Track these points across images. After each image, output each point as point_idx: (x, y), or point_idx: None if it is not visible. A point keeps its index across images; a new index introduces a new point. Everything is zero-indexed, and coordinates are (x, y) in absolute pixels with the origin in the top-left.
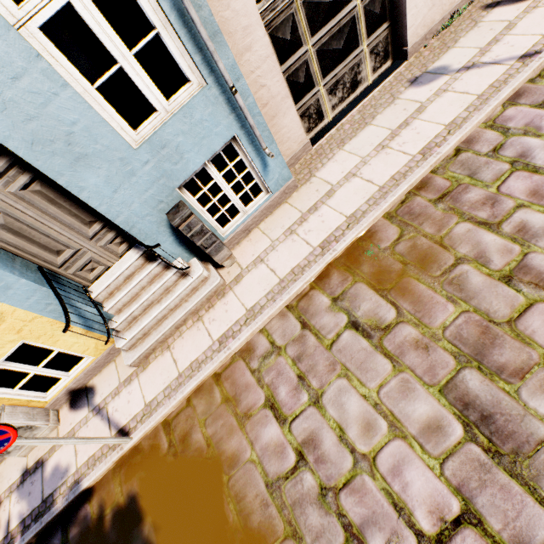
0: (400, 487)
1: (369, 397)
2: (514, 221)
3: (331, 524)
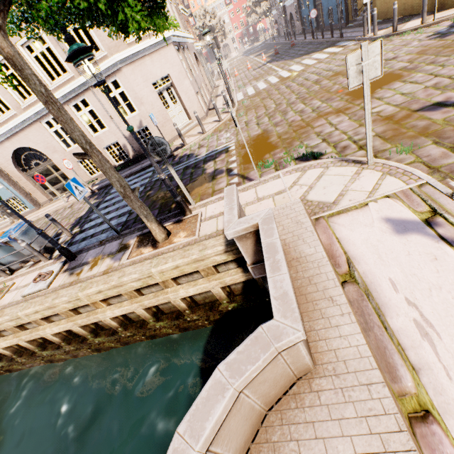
0: None
1: None
2: None
3: None
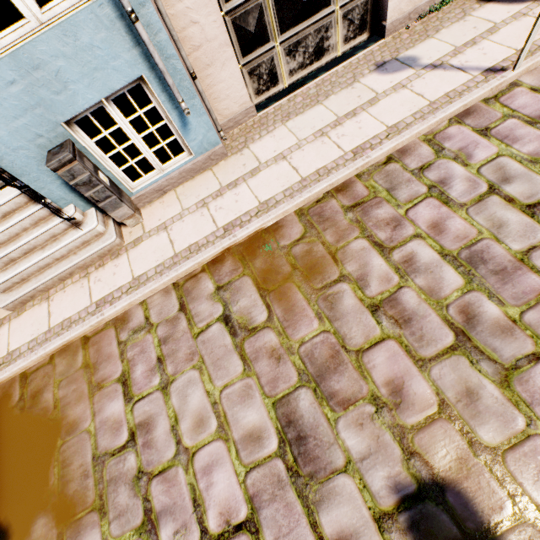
0: (205, 485)
1: (212, 394)
2: (406, 250)
3: (136, 506)
